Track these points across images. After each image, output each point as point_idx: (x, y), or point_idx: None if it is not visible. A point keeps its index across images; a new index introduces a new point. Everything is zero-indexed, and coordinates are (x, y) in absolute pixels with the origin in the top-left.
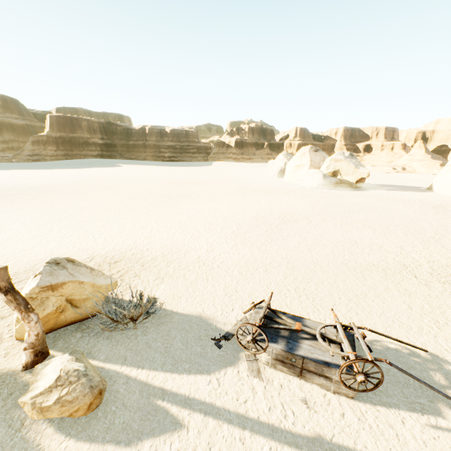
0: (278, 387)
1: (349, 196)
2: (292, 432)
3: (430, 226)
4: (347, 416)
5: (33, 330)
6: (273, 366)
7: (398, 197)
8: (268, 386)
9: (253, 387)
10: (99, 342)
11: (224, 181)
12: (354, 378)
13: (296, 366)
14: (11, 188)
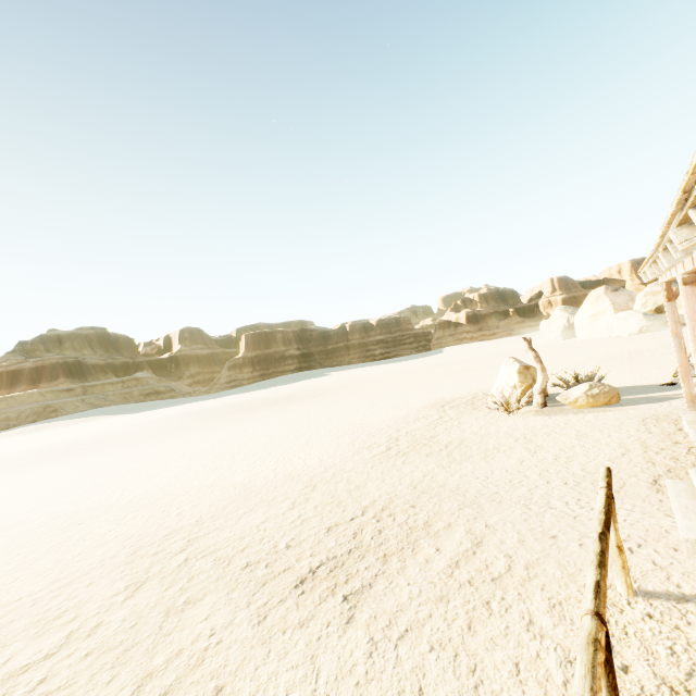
0: None
1: None
2: None
3: None
4: None
5: (546, 377)
6: None
7: None
8: None
9: None
10: None
11: (493, 355)
12: None
13: None
14: (273, 398)
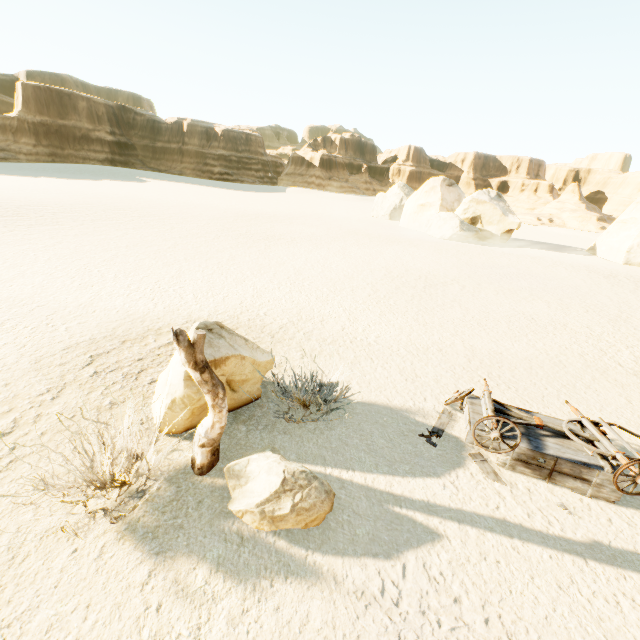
0: (526, 491)
1: (497, 255)
2: (565, 539)
3: (611, 302)
4: (614, 521)
5: (221, 420)
6: (511, 467)
7: (557, 260)
8: (515, 490)
9: (497, 491)
10: (277, 438)
11: (317, 219)
12: (631, 480)
13: (544, 468)
14: None
